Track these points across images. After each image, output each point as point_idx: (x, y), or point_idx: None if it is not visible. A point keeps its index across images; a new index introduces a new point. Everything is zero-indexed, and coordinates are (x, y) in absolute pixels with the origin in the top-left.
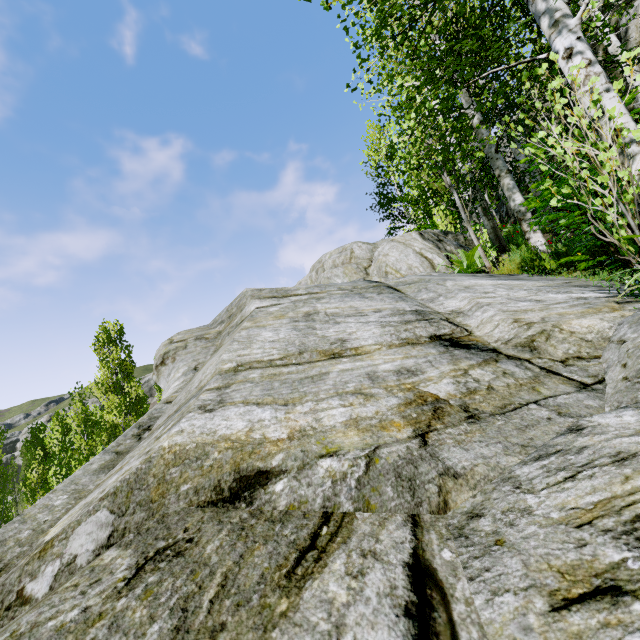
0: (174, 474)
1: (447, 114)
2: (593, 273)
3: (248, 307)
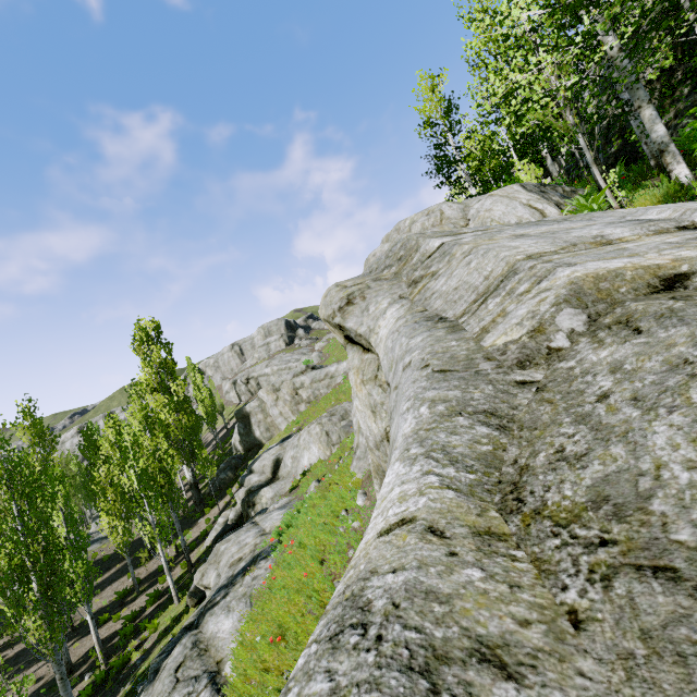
0: (605, 286)
1: (586, 42)
2: None
3: (427, 245)
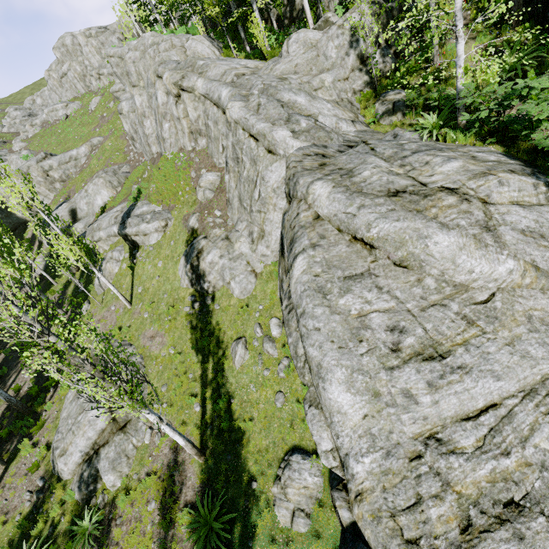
0: (238, 75)
1: None
2: (260, 60)
3: (199, 63)
